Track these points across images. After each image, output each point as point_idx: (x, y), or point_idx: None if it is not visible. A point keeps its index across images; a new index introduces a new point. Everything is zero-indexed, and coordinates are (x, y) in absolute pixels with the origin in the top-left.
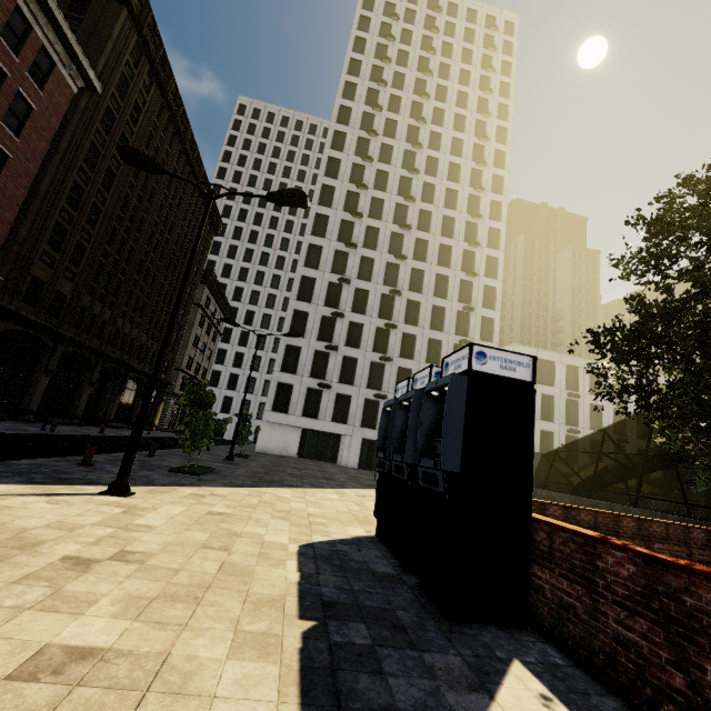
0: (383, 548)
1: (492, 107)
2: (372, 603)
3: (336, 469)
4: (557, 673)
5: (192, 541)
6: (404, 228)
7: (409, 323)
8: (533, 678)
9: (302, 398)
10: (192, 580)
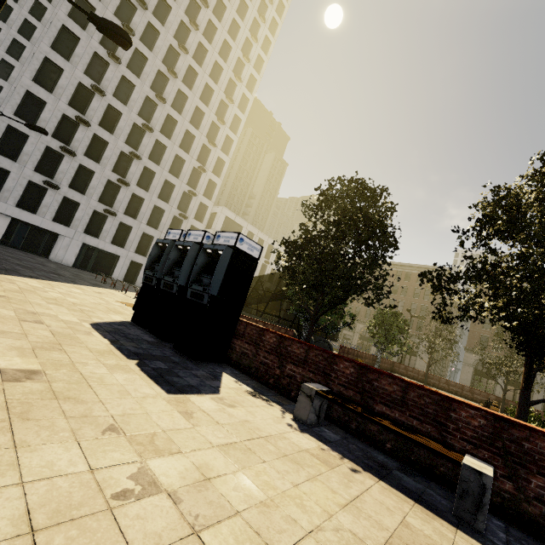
0: (142, 329)
1: (268, 16)
2: (157, 354)
3: (53, 264)
4: (237, 376)
5: (6, 316)
6: (172, 73)
7: (152, 160)
8: (231, 377)
9: (20, 189)
10: (44, 340)
